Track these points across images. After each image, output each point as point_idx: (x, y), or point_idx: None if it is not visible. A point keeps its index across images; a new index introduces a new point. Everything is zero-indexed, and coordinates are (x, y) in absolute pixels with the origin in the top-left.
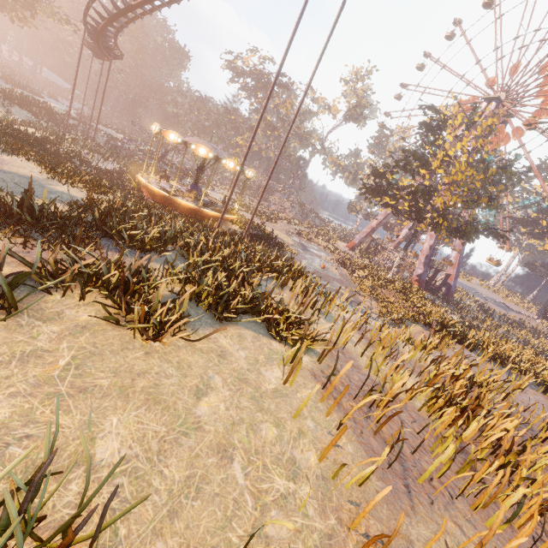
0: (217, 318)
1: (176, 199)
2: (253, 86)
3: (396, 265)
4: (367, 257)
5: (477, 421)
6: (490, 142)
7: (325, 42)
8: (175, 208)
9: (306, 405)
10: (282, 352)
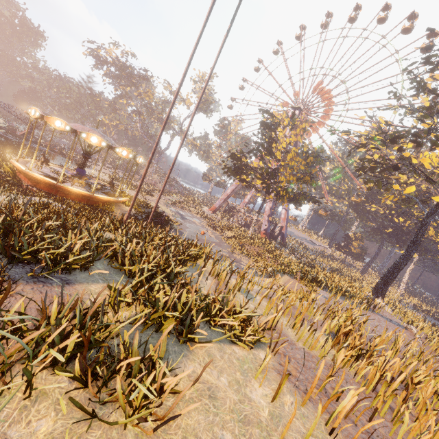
0: (181, 342)
1: (66, 186)
2: (117, 74)
3: (253, 225)
4: (226, 218)
5: (389, 371)
6: (305, 139)
7: (215, 60)
8: (64, 195)
9: (297, 418)
10: (246, 357)
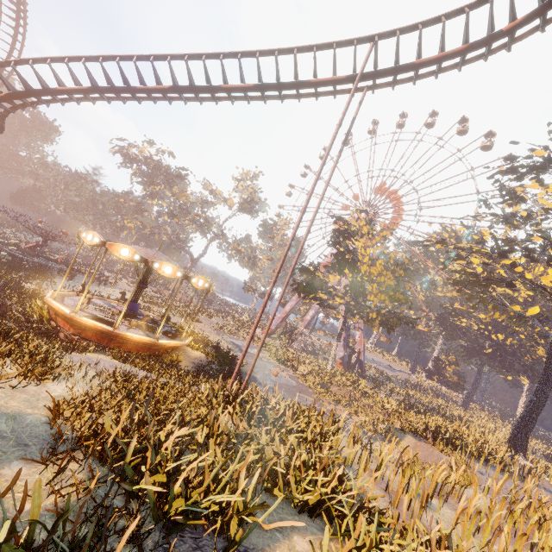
0: None
1: (125, 333)
2: (149, 173)
3: (333, 356)
4: (287, 343)
5: None
6: (386, 248)
7: (328, 180)
8: (118, 345)
9: None
10: None
